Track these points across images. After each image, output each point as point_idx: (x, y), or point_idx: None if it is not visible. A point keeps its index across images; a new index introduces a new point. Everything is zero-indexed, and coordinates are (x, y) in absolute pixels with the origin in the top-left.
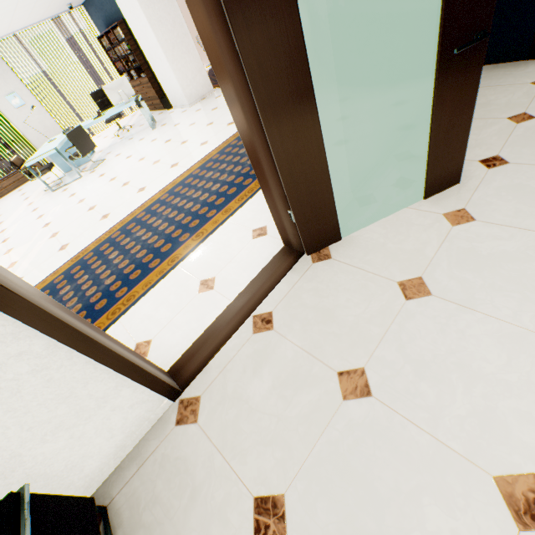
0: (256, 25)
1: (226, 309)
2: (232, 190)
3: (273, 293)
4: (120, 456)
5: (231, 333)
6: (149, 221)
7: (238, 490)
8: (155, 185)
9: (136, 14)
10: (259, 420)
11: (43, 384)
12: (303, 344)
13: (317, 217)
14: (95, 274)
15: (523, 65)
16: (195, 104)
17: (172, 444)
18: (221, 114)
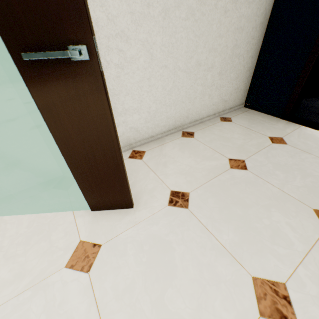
0: None
1: None
2: None
3: None
4: None
5: None
6: None
7: None
8: None
9: None
10: None
11: None
12: None
13: None
14: None
15: (275, 121)
16: None
17: None
18: None
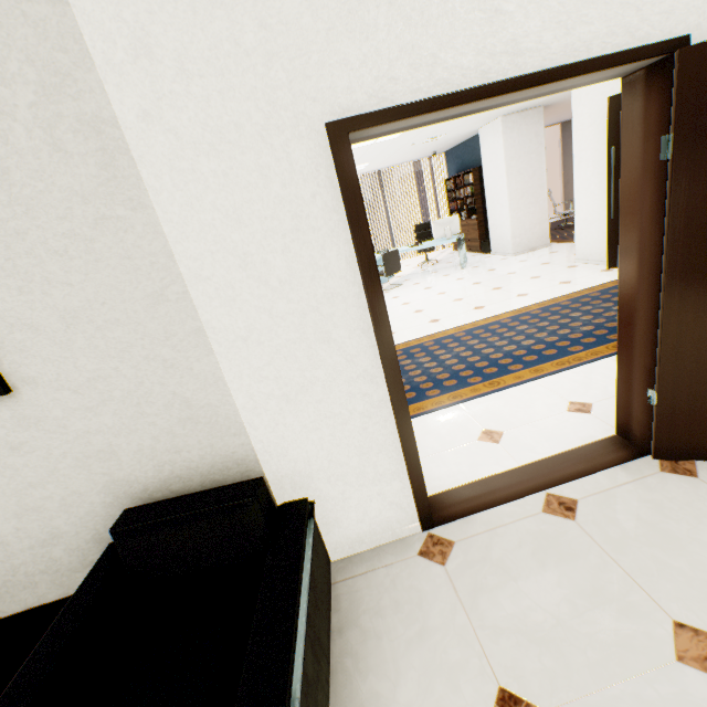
0: (700, 189)
1: (511, 470)
2: (550, 351)
3: (584, 481)
4: (354, 547)
5: (511, 497)
6: (435, 352)
7: (480, 664)
8: (451, 320)
9: (496, 164)
10: (528, 607)
11: (359, 430)
12: (618, 558)
13: (692, 412)
14: None
15: None
16: (519, 254)
17: (409, 570)
18: (554, 270)
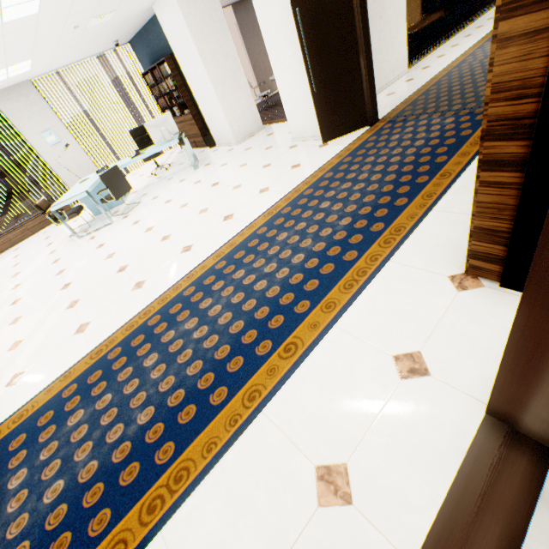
0: None
1: None
2: (328, 267)
3: None
4: None
5: None
6: (201, 305)
7: None
8: (205, 244)
9: (187, 48)
10: None
11: None
12: None
13: None
14: (122, 395)
15: None
16: (242, 142)
17: None
18: (279, 154)
